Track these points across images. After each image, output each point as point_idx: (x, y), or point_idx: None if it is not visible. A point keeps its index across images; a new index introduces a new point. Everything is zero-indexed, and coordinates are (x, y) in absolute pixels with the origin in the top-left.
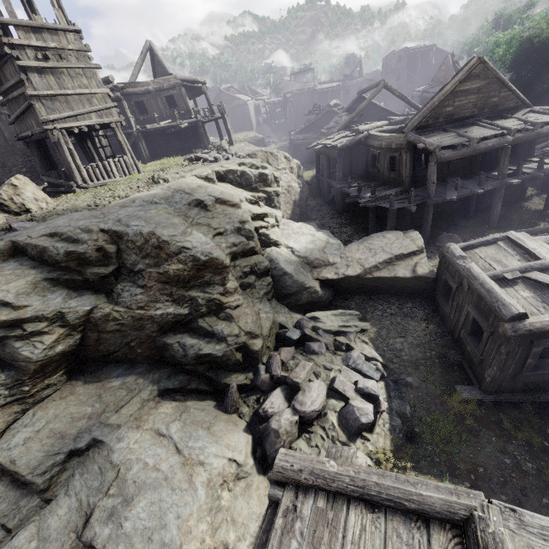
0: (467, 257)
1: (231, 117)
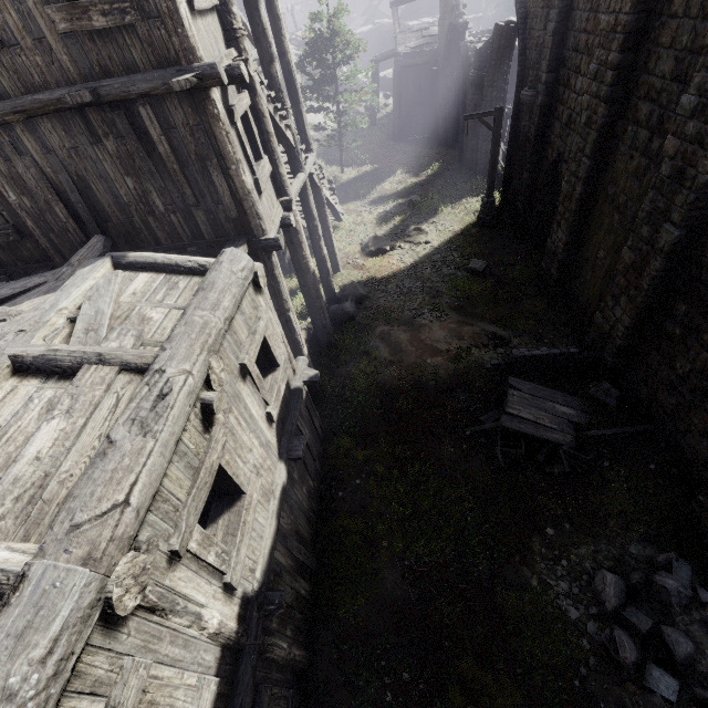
0: None
1: None
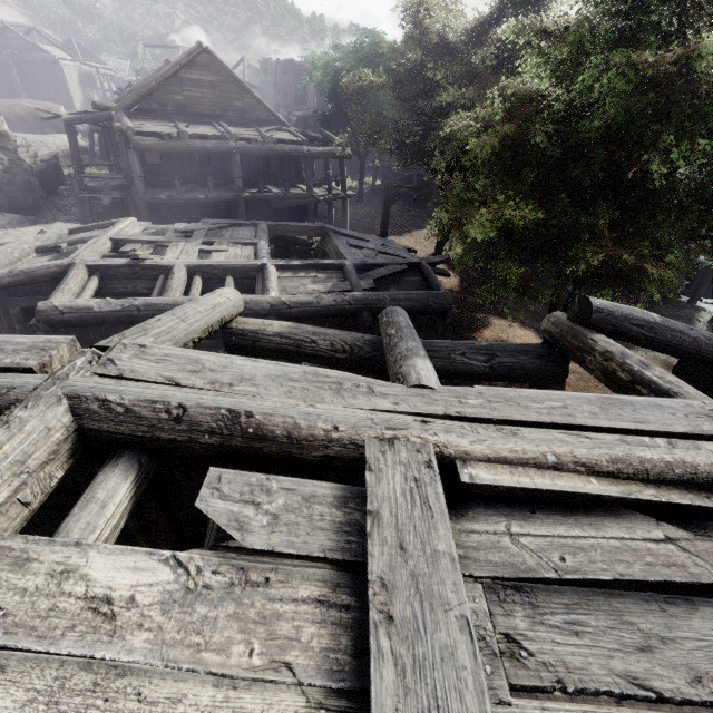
0: (46, 232)
1: (31, 77)
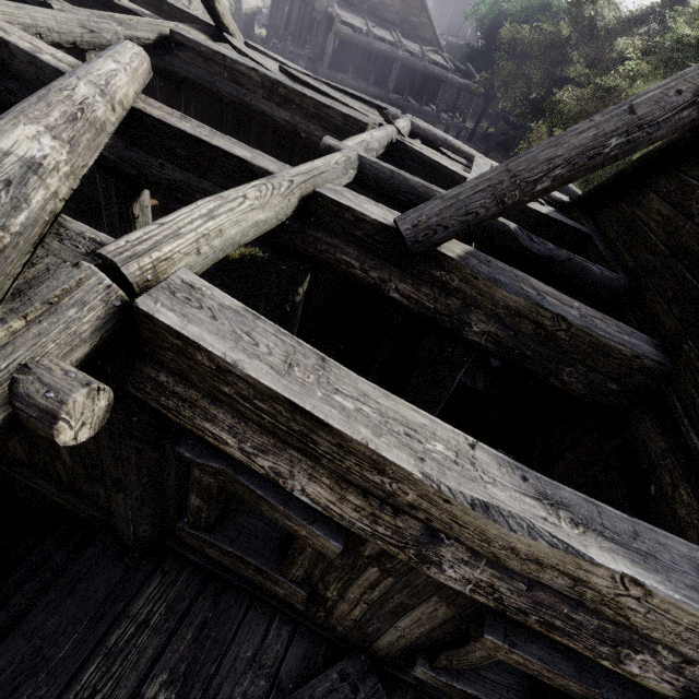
0: None
1: None
